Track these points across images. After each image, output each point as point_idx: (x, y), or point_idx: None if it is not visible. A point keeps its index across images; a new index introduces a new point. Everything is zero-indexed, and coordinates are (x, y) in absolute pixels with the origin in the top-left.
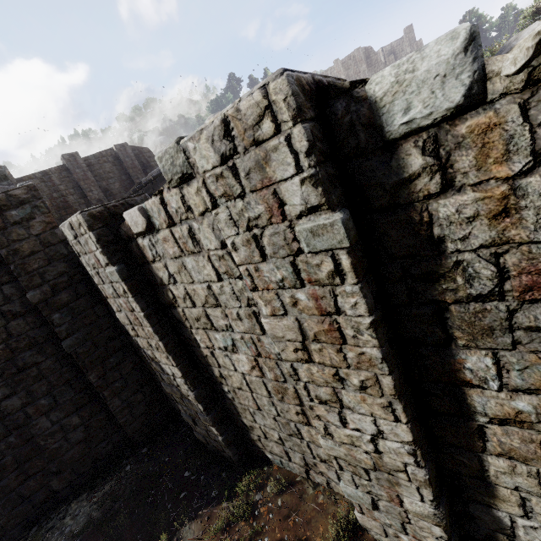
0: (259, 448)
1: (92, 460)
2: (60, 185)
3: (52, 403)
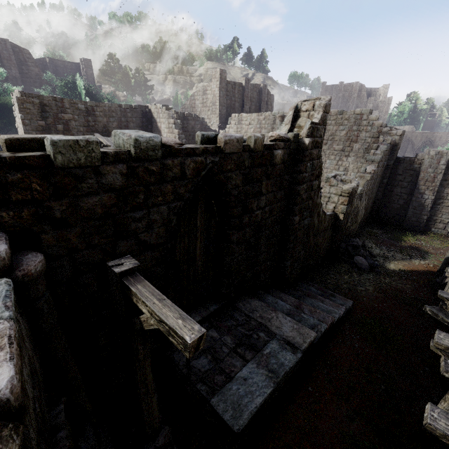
0: (429, 227)
1: (365, 220)
2: (236, 94)
3: (373, 197)
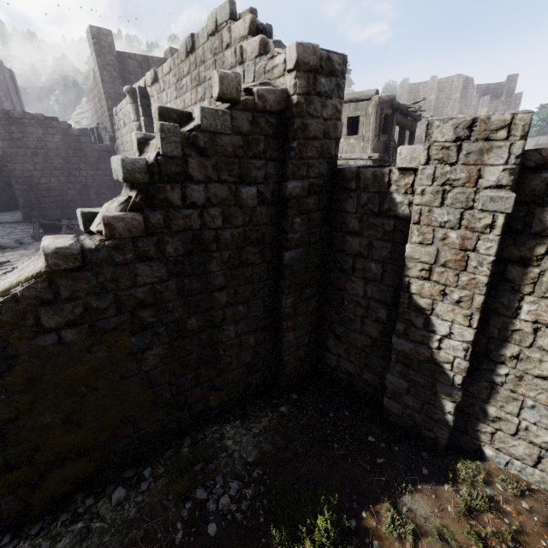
0: (476, 440)
1: (244, 387)
2: None
3: (245, 313)
